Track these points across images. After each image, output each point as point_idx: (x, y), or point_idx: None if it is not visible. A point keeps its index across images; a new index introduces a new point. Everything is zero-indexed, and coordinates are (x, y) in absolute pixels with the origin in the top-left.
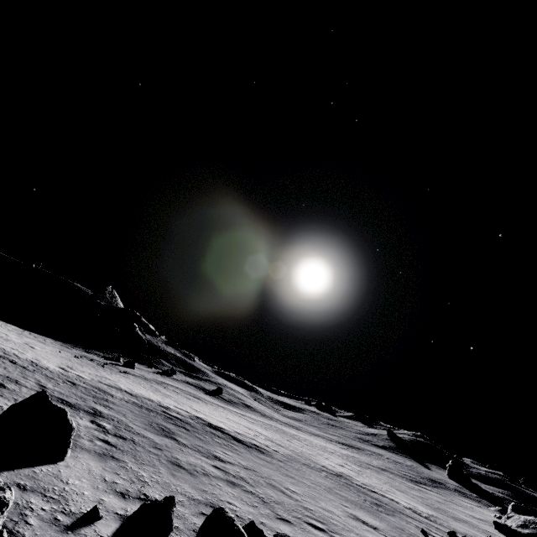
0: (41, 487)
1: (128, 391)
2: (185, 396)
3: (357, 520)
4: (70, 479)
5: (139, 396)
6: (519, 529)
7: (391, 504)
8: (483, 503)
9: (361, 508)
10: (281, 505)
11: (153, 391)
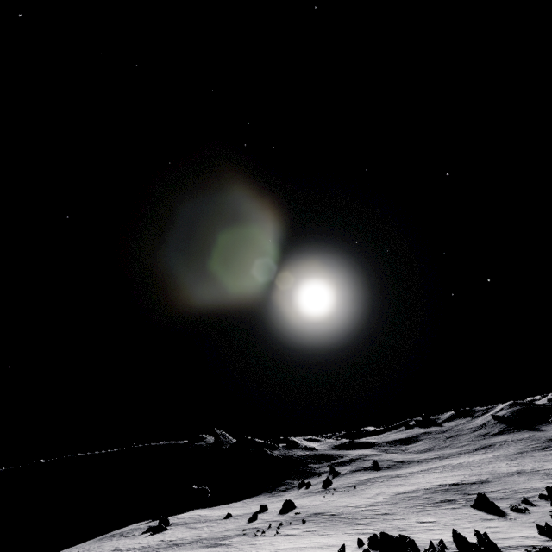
0: (506, 507)
1: (404, 492)
2: (396, 480)
3: (550, 483)
4: (502, 506)
5: (411, 491)
6: None
7: (551, 471)
8: None
9: (546, 479)
10: (531, 491)
11: (394, 486)
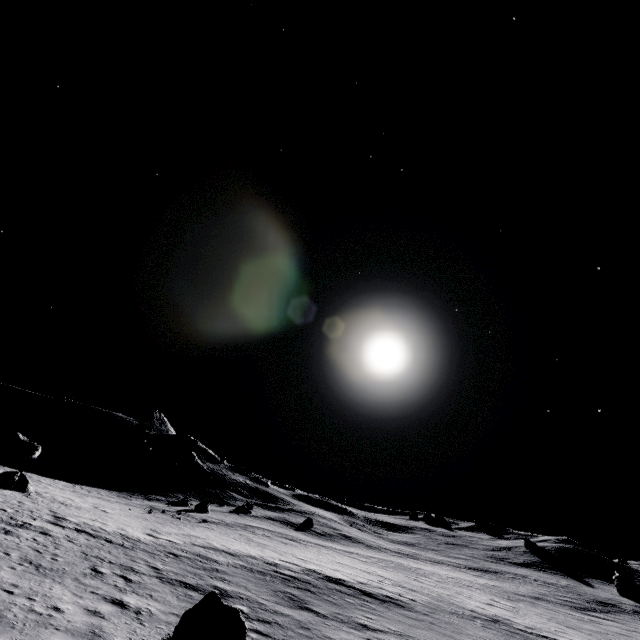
0: None
1: (225, 550)
2: (279, 540)
3: None
4: None
5: (240, 554)
6: None
7: None
8: None
9: None
10: None
11: (247, 542)
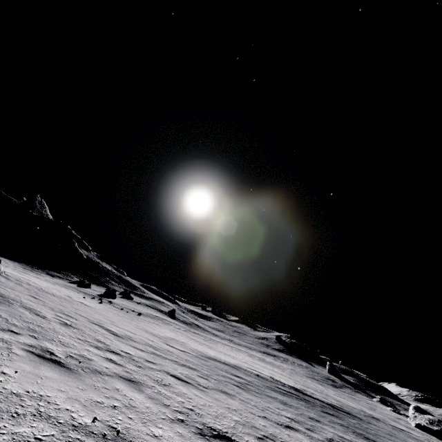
0: None
1: (218, 359)
2: (198, 336)
3: None
4: None
5: (232, 365)
6: (429, 426)
7: None
8: (364, 395)
9: None
10: None
11: (198, 343)
